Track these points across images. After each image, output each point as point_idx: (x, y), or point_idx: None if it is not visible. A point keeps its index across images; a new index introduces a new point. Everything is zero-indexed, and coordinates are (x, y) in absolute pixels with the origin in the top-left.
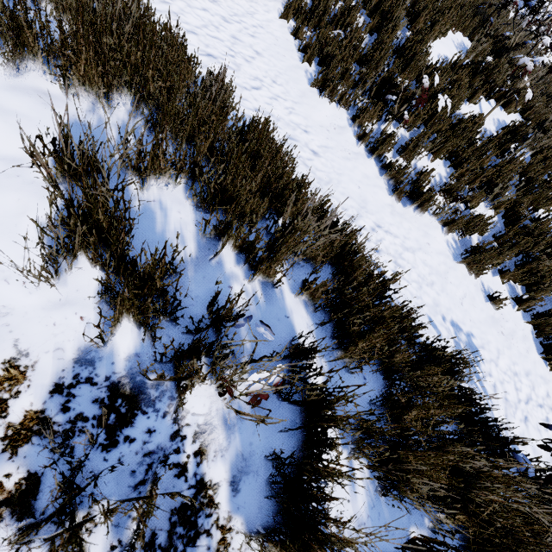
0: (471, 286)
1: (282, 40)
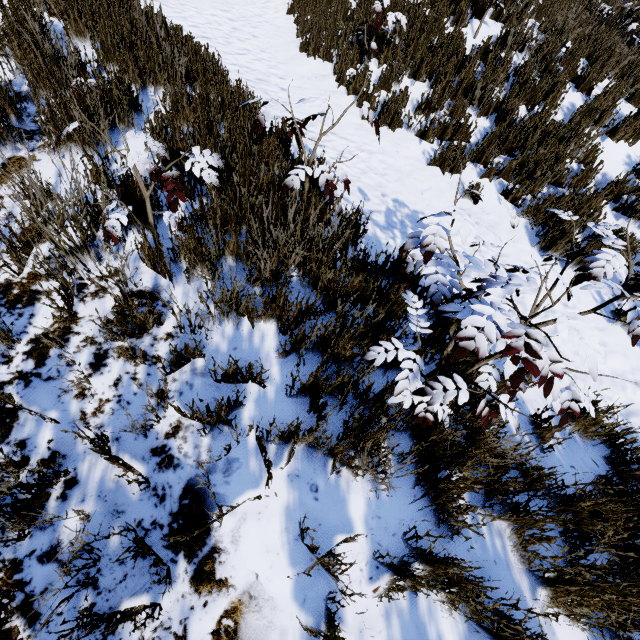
0: (442, 183)
1: (284, 27)
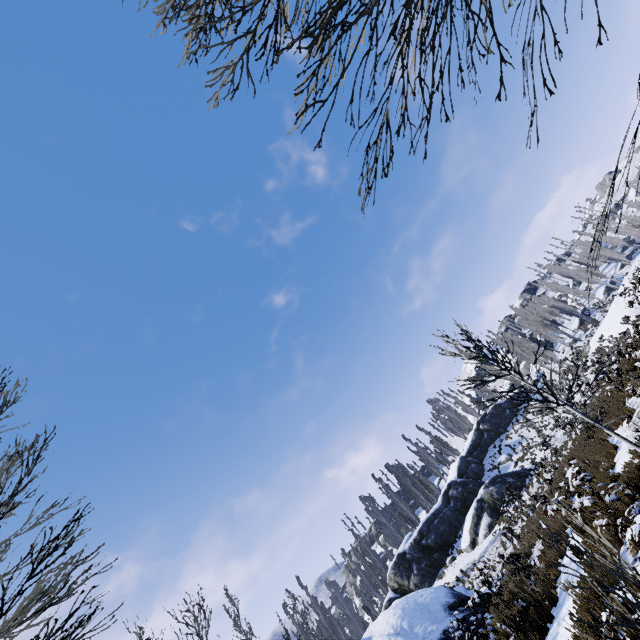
0: None
1: None
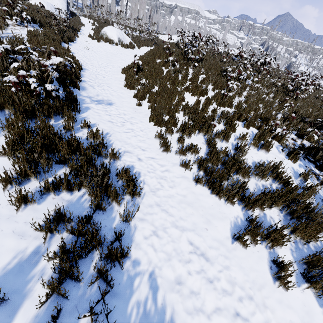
0: (133, 101)
1: None
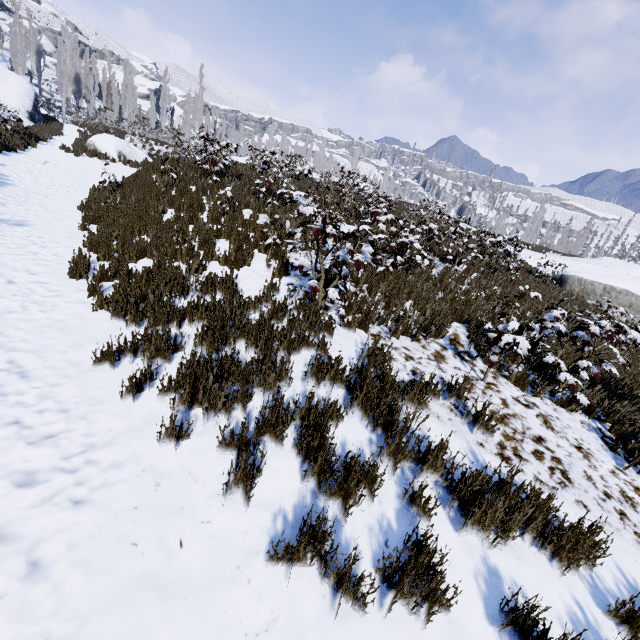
0: (77, 225)
1: None
